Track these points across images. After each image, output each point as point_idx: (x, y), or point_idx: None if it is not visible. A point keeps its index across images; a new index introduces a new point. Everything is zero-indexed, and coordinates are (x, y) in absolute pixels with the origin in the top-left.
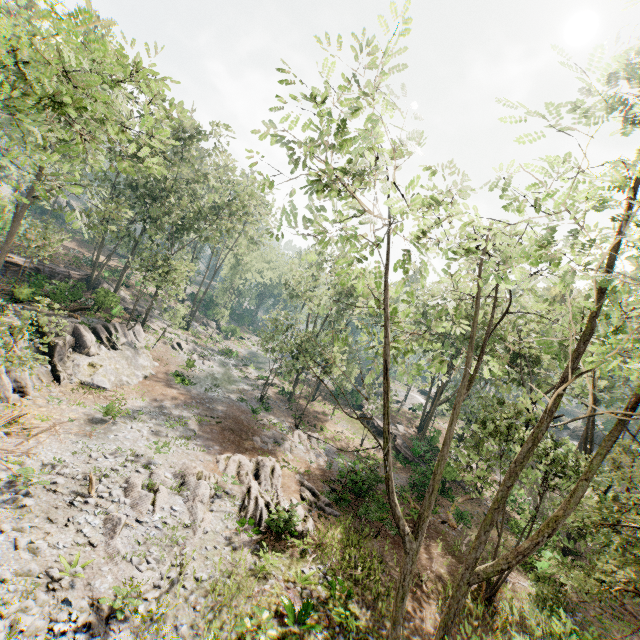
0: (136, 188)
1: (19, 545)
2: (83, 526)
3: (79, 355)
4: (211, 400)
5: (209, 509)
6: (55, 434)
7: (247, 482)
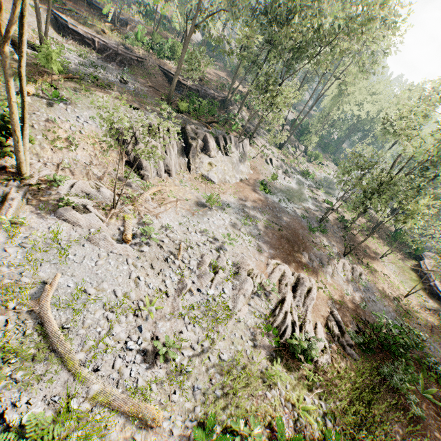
0: (269, 13)
1: (131, 276)
2: (167, 278)
3: (204, 155)
4: (280, 210)
5: (248, 302)
6: (175, 207)
7: (284, 292)
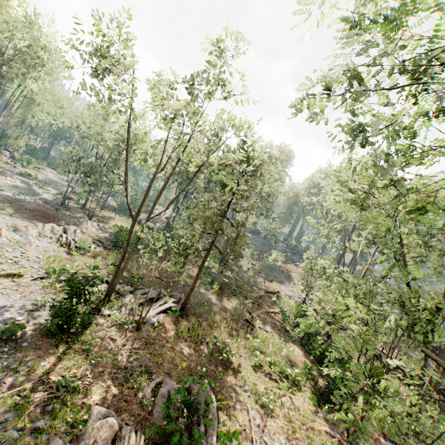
0: None
1: None
2: None
3: None
4: (21, 201)
5: (37, 240)
6: None
7: (59, 234)
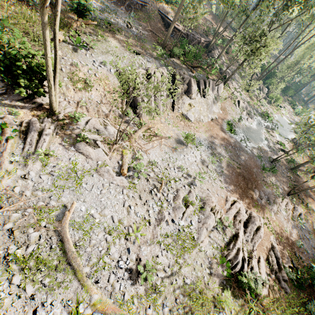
0: None
1: (124, 205)
2: (150, 208)
3: (186, 97)
4: (240, 149)
5: (208, 235)
6: (160, 143)
7: (237, 228)
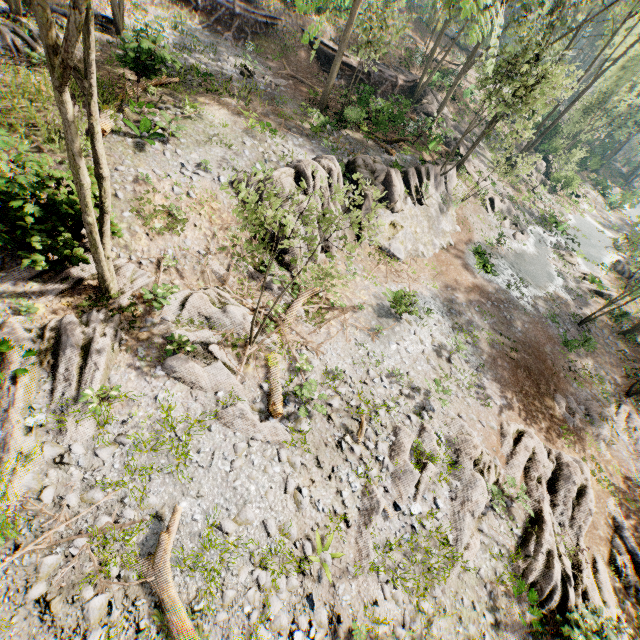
0: None
1: (287, 488)
2: (343, 486)
3: (383, 209)
4: (511, 305)
5: (478, 526)
6: (343, 324)
7: (537, 498)
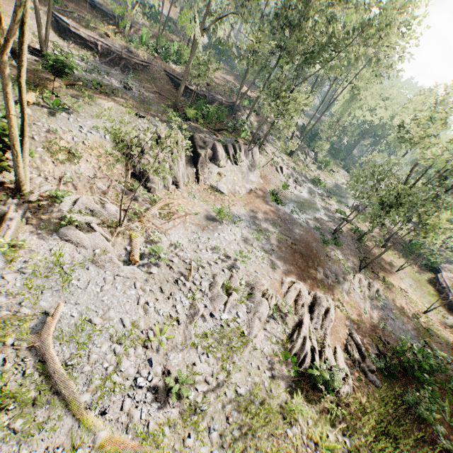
0: (280, 16)
1: (139, 302)
2: (177, 303)
3: (213, 165)
4: (292, 222)
5: (263, 327)
6: (184, 222)
7: (301, 314)
